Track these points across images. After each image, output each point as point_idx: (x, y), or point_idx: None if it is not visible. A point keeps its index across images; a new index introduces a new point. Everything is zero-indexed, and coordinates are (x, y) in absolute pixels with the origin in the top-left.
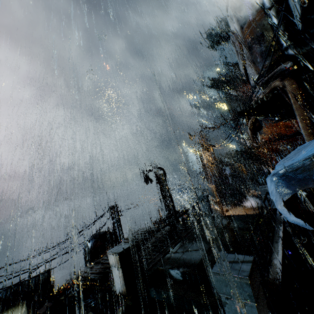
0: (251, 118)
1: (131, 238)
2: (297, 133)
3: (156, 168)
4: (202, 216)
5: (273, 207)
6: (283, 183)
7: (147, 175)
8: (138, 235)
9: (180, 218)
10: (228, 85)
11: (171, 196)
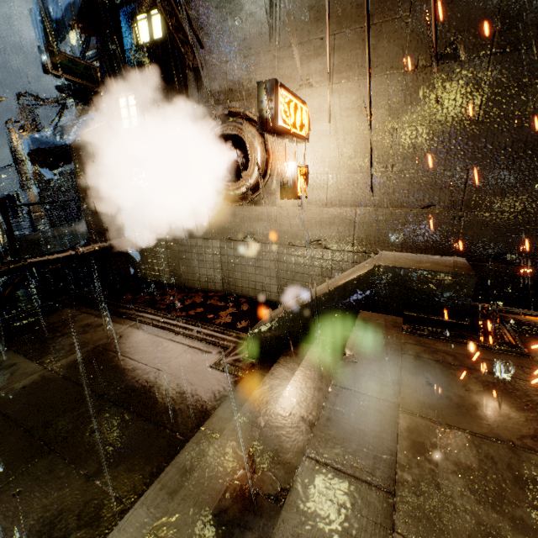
0: (80, 105)
1: None
2: None
3: None
4: None
5: None
6: (31, 143)
7: None
8: None
9: None
10: None
11: None
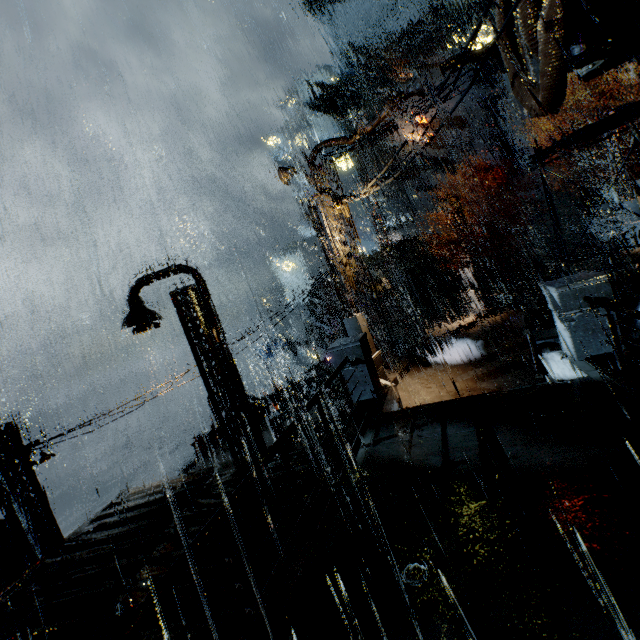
0: None
1: (62, 562)
2: (629, 107)
3: (166, 269)
4: (351, 418)
5: (601, 351)
6: None
7: (137, 298)
8: (101, 538)
9: (268, 418)
10: (352, 105)
11: (234, 364)
